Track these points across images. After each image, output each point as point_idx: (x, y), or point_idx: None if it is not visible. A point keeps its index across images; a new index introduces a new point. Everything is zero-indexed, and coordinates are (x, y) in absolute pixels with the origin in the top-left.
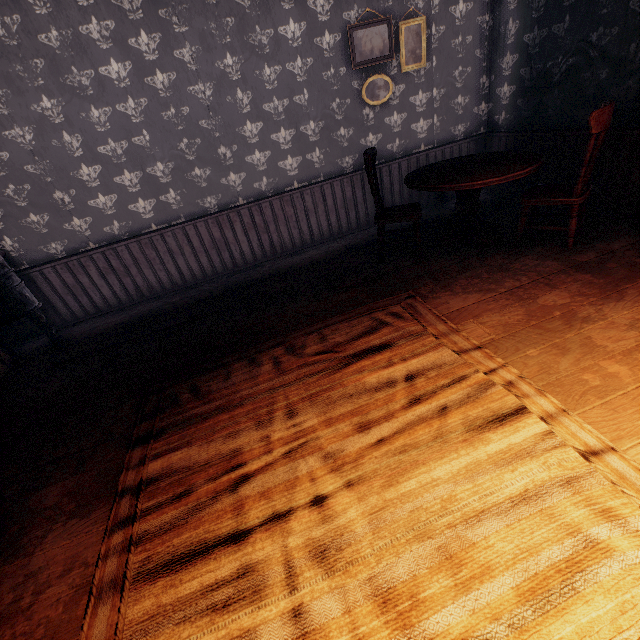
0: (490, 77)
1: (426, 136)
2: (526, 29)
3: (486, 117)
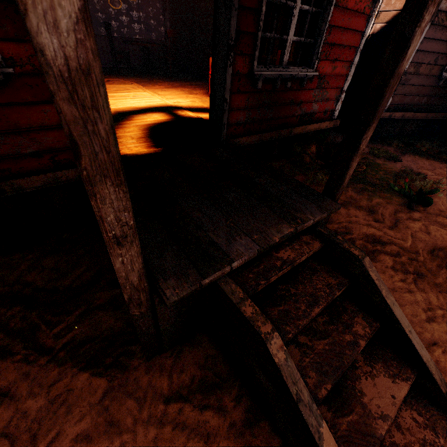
0: (164, 17)
1: (139, 32)
2: (170, 2)
3: (164, 34)
